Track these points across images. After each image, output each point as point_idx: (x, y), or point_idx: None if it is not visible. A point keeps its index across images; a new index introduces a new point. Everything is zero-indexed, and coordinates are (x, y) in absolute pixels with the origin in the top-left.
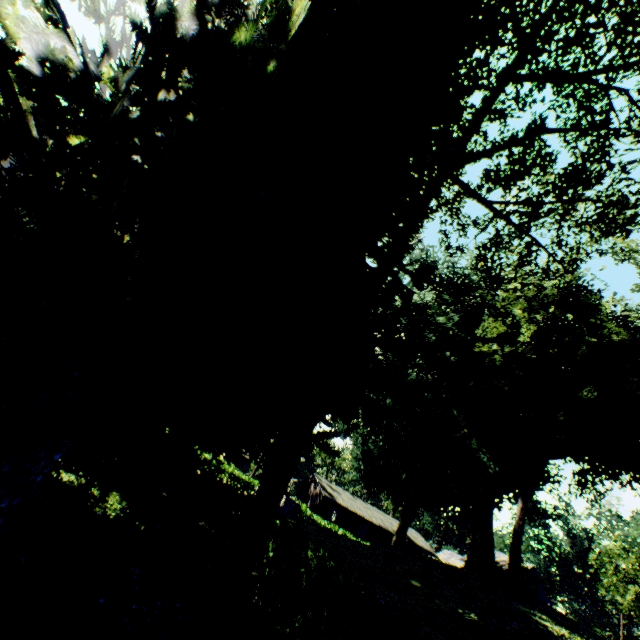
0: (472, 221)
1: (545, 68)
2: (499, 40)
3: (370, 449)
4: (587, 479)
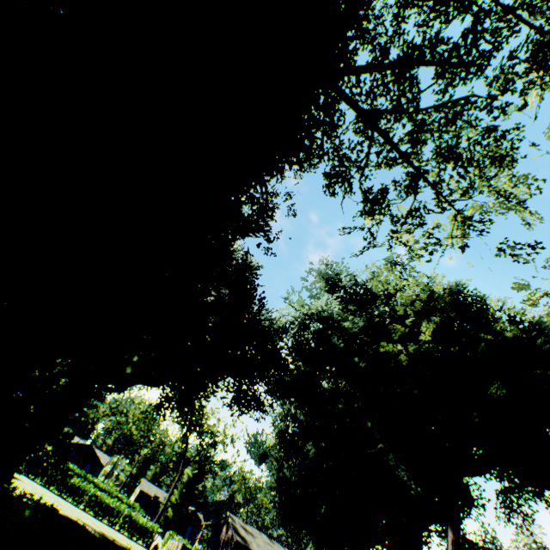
0: (354, 161)
1: None
2: None
3: (286, 476)
4: (512, 499)
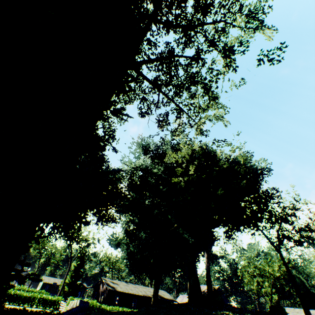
0: (152, 102)
1: (167, 20)
2: (146, 9)
3: (132, 250)
4: (229, 233)
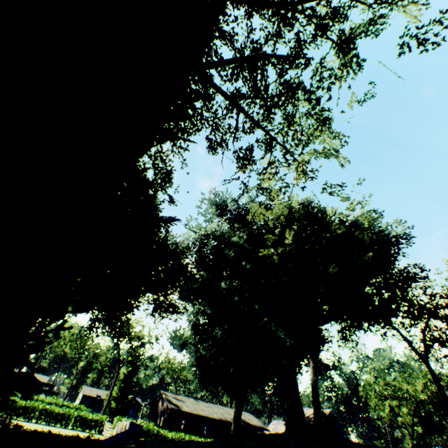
0: (227, 129)
1: None
2: None
3: (202, 354)
4: (346, 333)
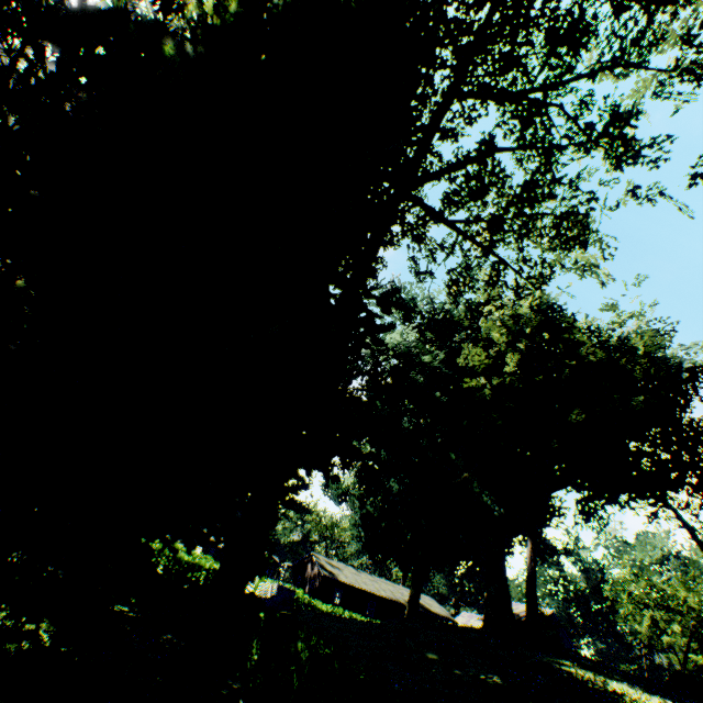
0: (439, 245)
1: (486, 86)
2: (440, 60)
3: (369, 512)
4: (589, 506)
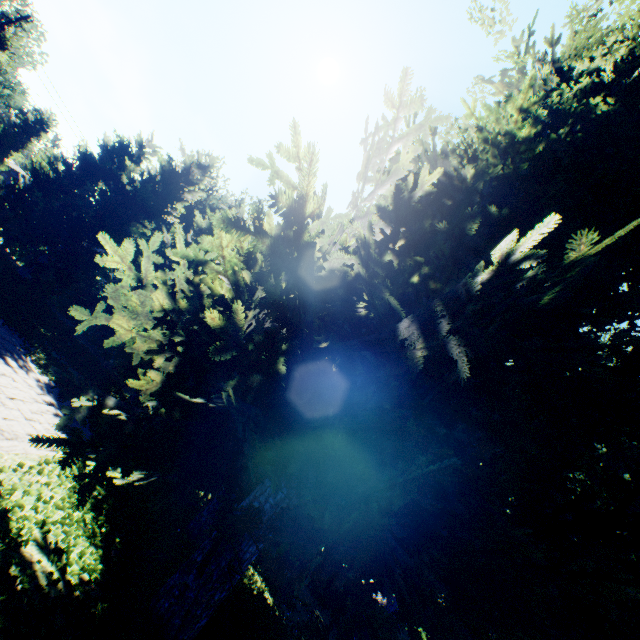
0: None
1: None
2: None
3: None
4: None
